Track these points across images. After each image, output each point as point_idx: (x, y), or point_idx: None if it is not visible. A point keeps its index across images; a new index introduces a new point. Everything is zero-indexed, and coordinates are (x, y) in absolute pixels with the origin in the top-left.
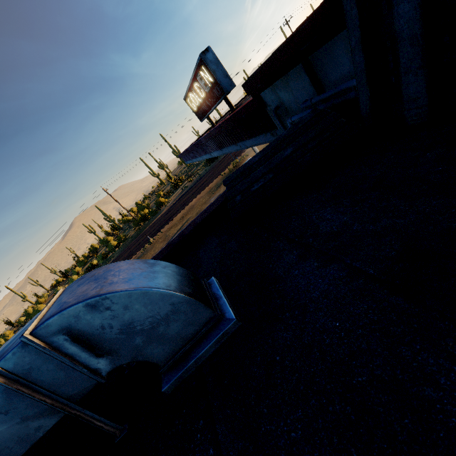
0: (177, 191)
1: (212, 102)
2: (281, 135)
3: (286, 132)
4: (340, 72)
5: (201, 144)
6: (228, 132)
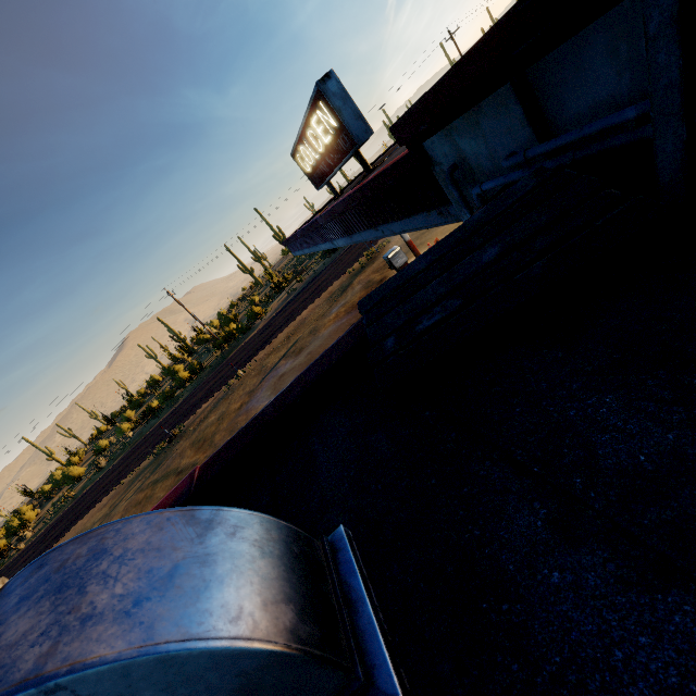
0: (279, 296)
1: (336, 159)
2: (471, 218)
3: (481, 213)
4: (593, 96)
5: (318, 227)
6: (362, 209)
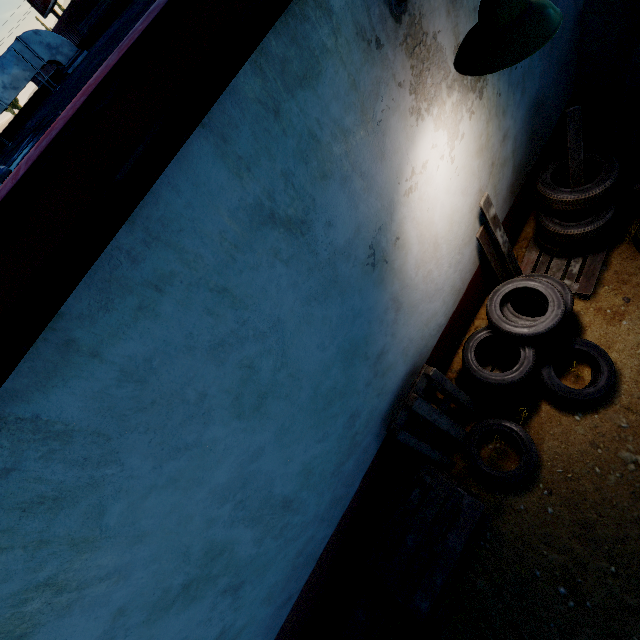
0: None
1: None
2: None
3: None
4: None
5: None
6: (80, 16)
